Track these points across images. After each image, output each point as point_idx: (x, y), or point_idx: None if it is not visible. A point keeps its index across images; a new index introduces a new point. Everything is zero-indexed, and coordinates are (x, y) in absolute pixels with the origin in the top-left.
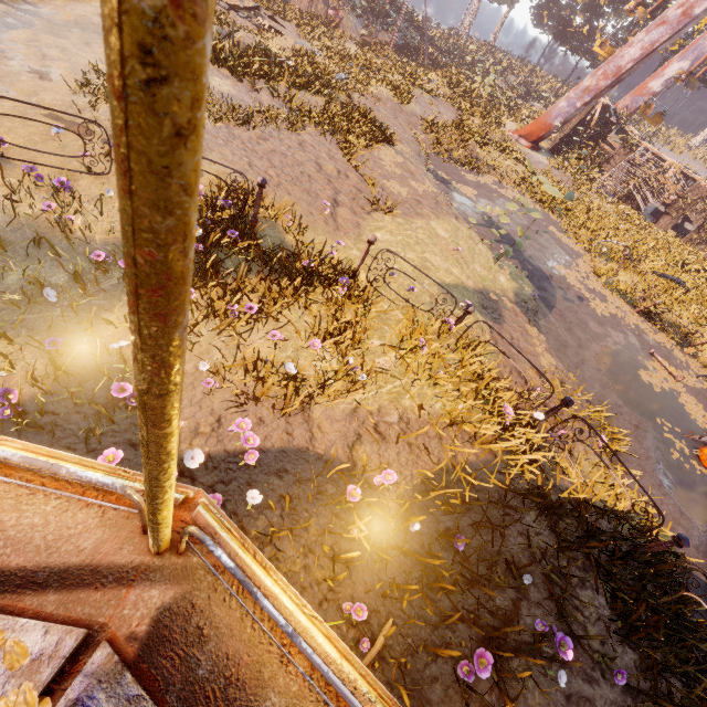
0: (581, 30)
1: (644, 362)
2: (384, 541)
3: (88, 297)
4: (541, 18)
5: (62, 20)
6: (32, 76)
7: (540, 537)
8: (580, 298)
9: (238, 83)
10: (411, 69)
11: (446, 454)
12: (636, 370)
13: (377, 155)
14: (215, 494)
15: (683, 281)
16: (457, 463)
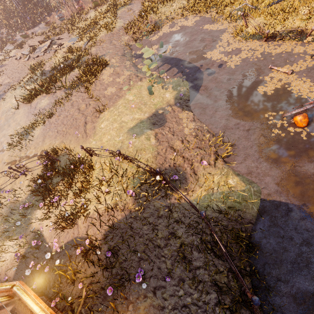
0: None
1: (264, 79)
2: (95, 258)
3: (27, 217)
4: None
5: (2, 122)
6: (1, 153)
7: (148, 235)
8: (220, 66)
9: (49, 95)
10: (113, 2)
11: (108, 222)
12: (256, 89)
13: (101, 78)
14: (47, 266)
15: None
16: (114, 222)
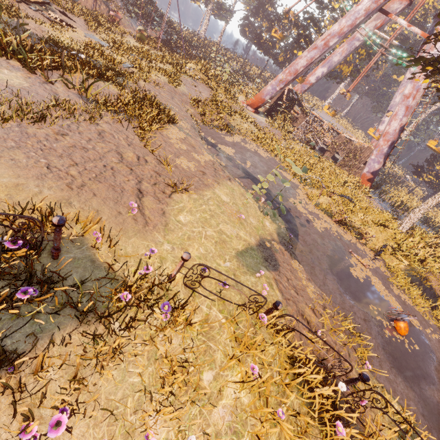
0: (268, 42)
1: (349, 260)
2: None
3: None
4: (245, 32)
5: None
6: None
7: None
8: (308, 221)
9: (30, 74)
10: (176, 60)
11: None
12: (349, 269)
13: (166, 134)
14: None
15: (351, 198)
16: None
